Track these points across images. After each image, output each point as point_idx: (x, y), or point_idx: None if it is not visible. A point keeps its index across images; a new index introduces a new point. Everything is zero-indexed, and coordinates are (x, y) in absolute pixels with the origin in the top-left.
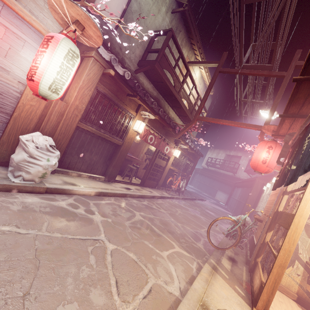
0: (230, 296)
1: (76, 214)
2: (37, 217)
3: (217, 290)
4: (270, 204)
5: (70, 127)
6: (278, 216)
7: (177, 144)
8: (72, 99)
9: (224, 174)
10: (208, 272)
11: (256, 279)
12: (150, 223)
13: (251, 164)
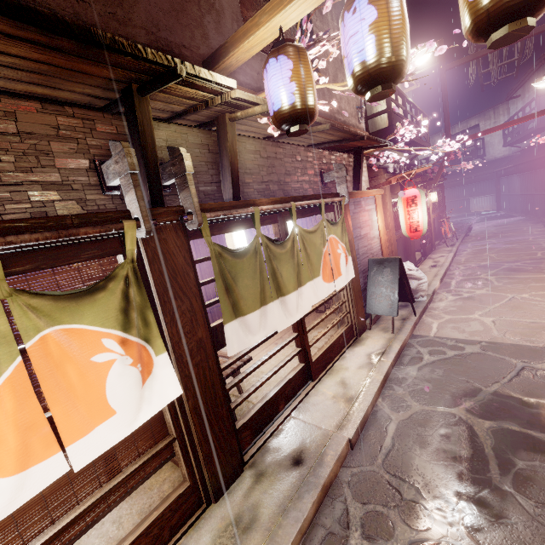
0: None
1: (472, 297)
2: (469, 306)
3: None
4: None
5: (395, 245)
6: None
7: (429, 186)
8: (389, 224)
9: (462, 169)
10: None
11: None
12: (503, 276)
13: None
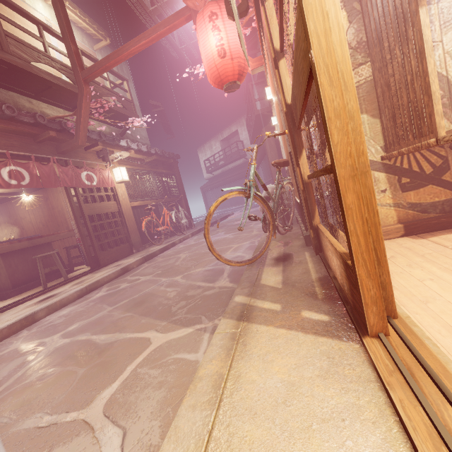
0: (297, 365)
1: None
2: None
3: (252, 395)
4: (280, 123)
5: None
6: (294, 111)
7: (106, 158)
8: None
9: (235, 168)
10: (225, 345)
11: (332, 258)
12: (89, 333)
13: (210, 79)
